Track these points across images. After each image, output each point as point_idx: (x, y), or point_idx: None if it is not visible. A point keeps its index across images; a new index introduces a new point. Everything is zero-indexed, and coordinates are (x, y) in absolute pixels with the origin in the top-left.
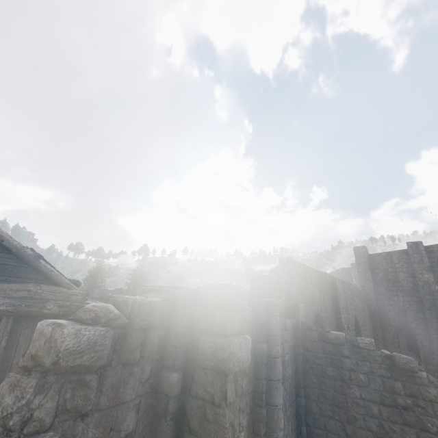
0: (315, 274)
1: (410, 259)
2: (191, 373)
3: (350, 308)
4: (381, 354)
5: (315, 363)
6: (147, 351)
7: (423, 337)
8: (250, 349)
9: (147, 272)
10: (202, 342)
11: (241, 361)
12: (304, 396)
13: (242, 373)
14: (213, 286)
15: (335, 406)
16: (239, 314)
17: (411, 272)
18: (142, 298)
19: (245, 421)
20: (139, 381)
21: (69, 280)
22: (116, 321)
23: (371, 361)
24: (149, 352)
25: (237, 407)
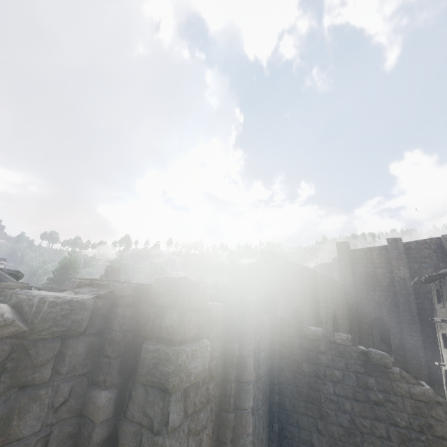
0: (297, 268)
1: (389, 254)
2: (129, 389)
3: (329, 303)
4: (357, 350)
5: (291, 359)
6: (65, 365)
7: (396, 330)
8: (220, 349)
9: (126, 264)
10: (144, 351)
11: (193, 373)
12: (278, 393)
13: (196, 386)
14: (165, 280)
15: (308, 402)
16: (196, 315)
17: (389, 267)
18: (57, 296)
19: (208, 430)
20: (50, 406)
21: (3, 271)
22: (4, 330)
23: (347, 357)
24: (69, 366)
25: (185, 430)
